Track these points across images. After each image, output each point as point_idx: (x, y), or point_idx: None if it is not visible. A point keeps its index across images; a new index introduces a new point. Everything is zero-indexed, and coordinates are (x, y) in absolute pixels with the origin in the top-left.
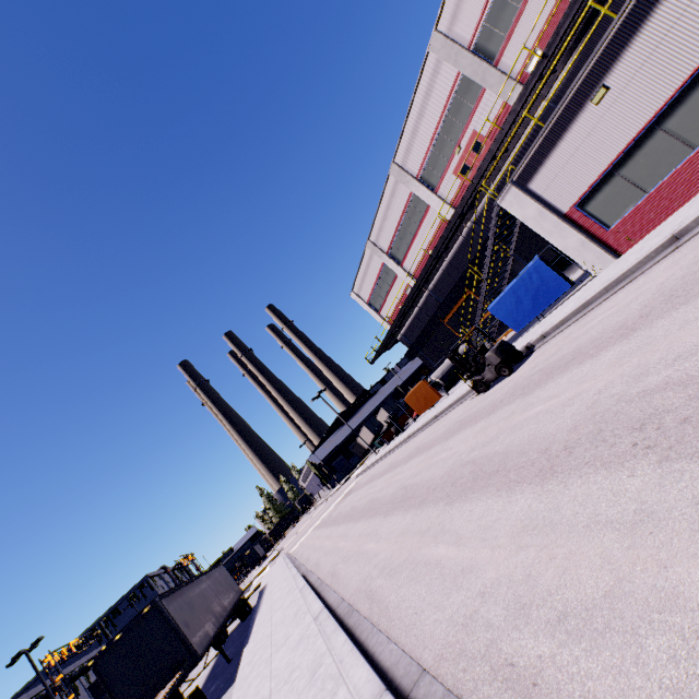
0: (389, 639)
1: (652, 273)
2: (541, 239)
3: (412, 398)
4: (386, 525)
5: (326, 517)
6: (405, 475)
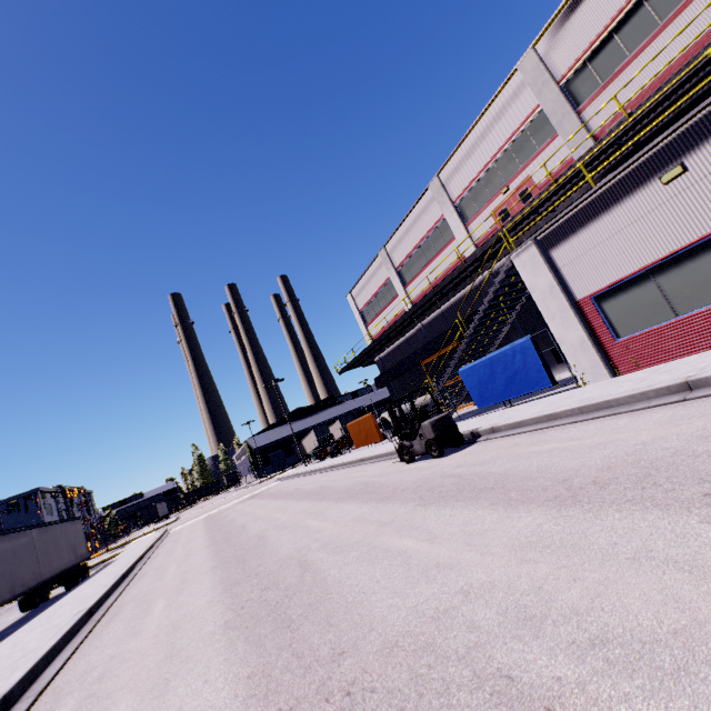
0: None
1: (640, 419)
2: None
3: (355, 427)
4: (195, 586)
5: (221, 510)
6: (280, 519)
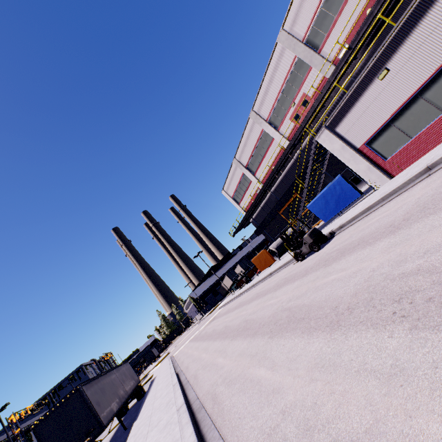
0: (220, 436)
1: (413, 191)
2: (343, 163)
3: (256, 260)
4: (231, 347)
5: (197, 334)
6: (247, 312)
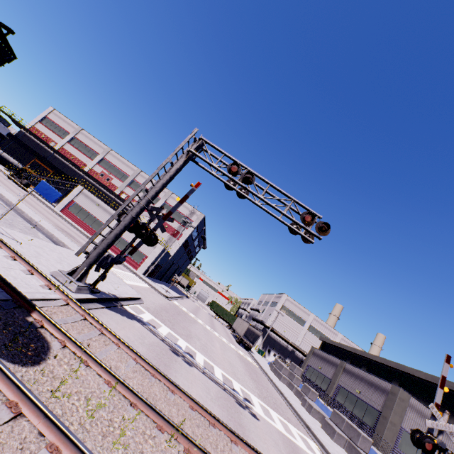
0: None
1: (52, 212)
2: None
3: None
4: None
5: None
6: None
